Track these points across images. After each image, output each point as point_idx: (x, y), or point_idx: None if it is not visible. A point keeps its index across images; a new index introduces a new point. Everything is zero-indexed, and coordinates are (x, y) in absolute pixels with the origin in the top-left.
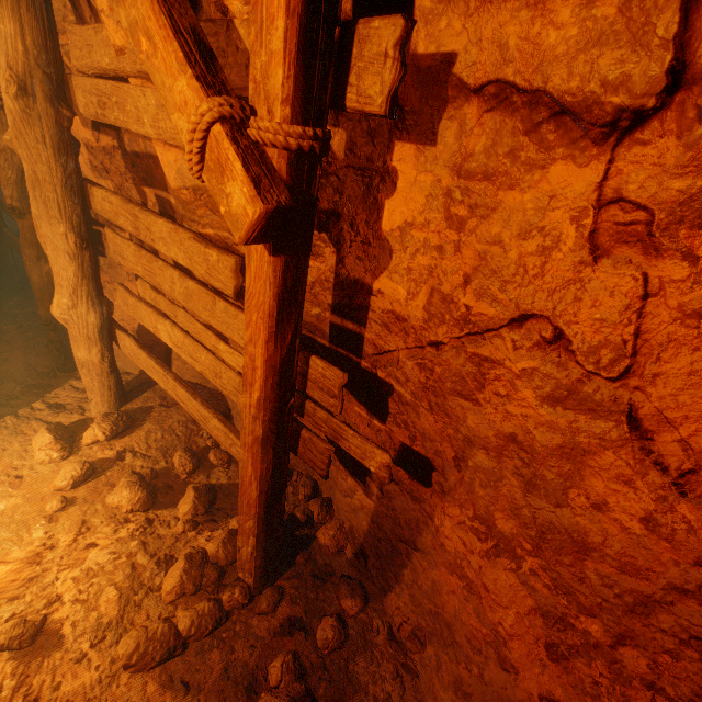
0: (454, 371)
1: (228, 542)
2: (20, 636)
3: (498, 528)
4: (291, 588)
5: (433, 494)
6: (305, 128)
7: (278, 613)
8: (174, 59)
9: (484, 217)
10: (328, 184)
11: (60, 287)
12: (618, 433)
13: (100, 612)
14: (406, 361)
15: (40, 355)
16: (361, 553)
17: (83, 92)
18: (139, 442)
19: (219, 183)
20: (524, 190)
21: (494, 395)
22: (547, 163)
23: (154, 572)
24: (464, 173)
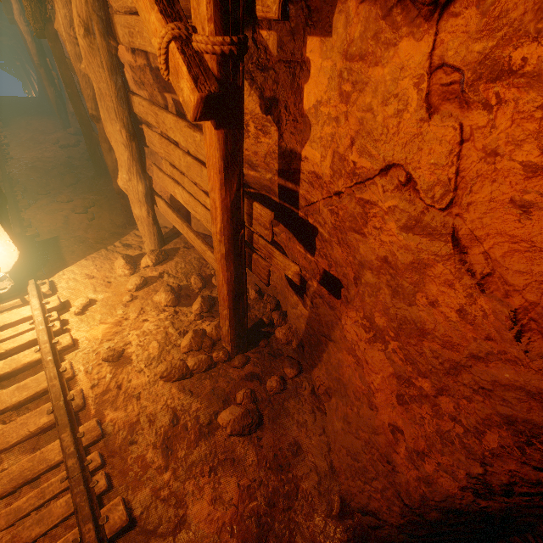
0: (350, 213)
1: (218, 327)
2: (112, 356)
3: (376, 323)
4: (254, 358)
5: (342, 303)
6: (224, 38)
7: (245, 369)
8: (148, 1)
9: (361, 91)
10: (269, 77)
11: (121, 167)
12: (446, 250)
13: (149, 352)
14: (323, 209)
15: (117, 215)
16: (301, 344)
17: (121, 27)
18: (172, 268)
19: (177, 82)
20: (384, 65)
21: (373, 229)
22: (397, 41)
23: (177, 337)
24: (349, 57)
